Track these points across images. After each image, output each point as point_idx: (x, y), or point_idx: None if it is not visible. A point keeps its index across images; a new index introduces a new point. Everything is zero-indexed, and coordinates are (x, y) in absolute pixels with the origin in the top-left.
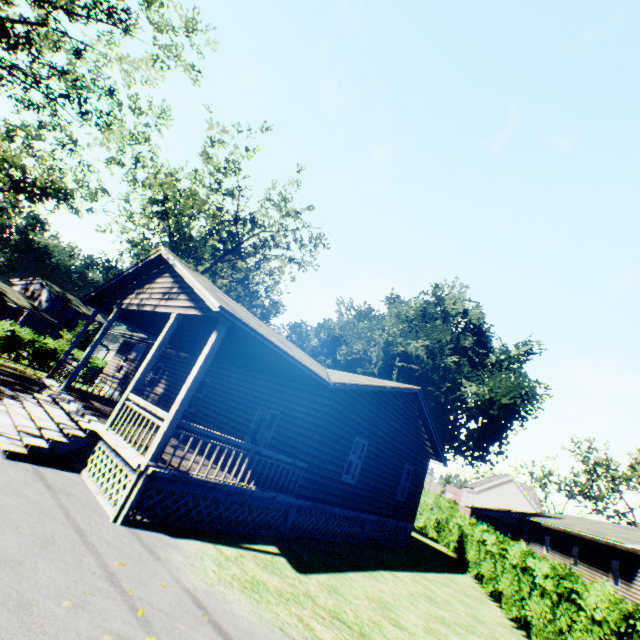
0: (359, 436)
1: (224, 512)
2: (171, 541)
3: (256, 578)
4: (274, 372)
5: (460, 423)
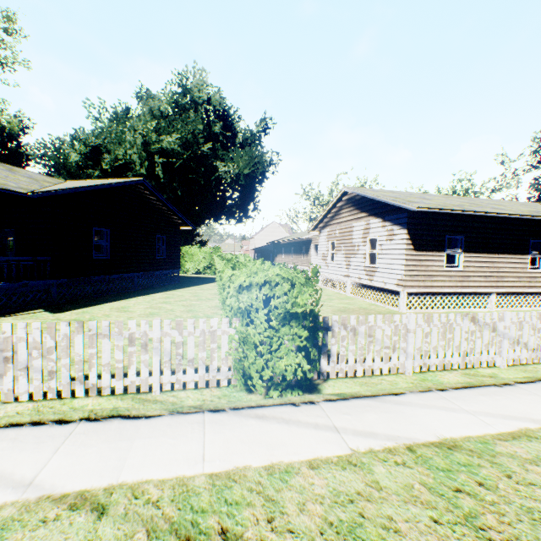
0: (97, 227)
1: None
2: None
3: None
4: None
5: (225, 197)
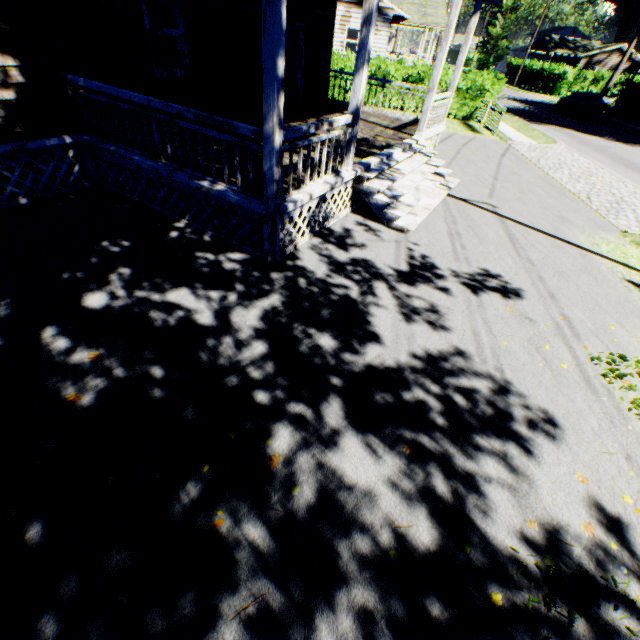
0: None
1: None
2: None
3: None
4: None
5: None
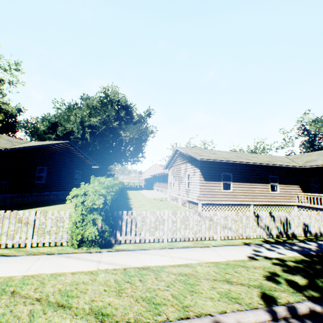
0: (40, 166)
1: None
2: None
3: None
4: None
5: (125, 149)
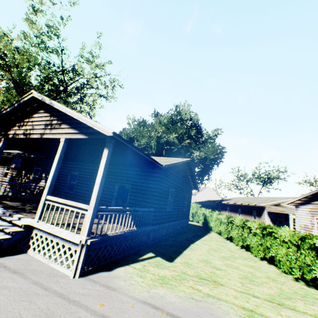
0: (171, 188)
1: (116, 243)
2: (110, 274)
3: (160, 275)
4: (123, 164)
5: None
